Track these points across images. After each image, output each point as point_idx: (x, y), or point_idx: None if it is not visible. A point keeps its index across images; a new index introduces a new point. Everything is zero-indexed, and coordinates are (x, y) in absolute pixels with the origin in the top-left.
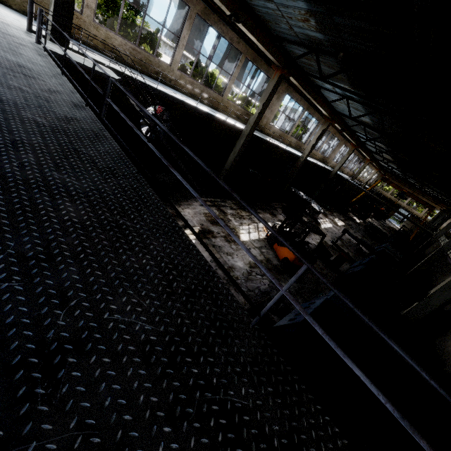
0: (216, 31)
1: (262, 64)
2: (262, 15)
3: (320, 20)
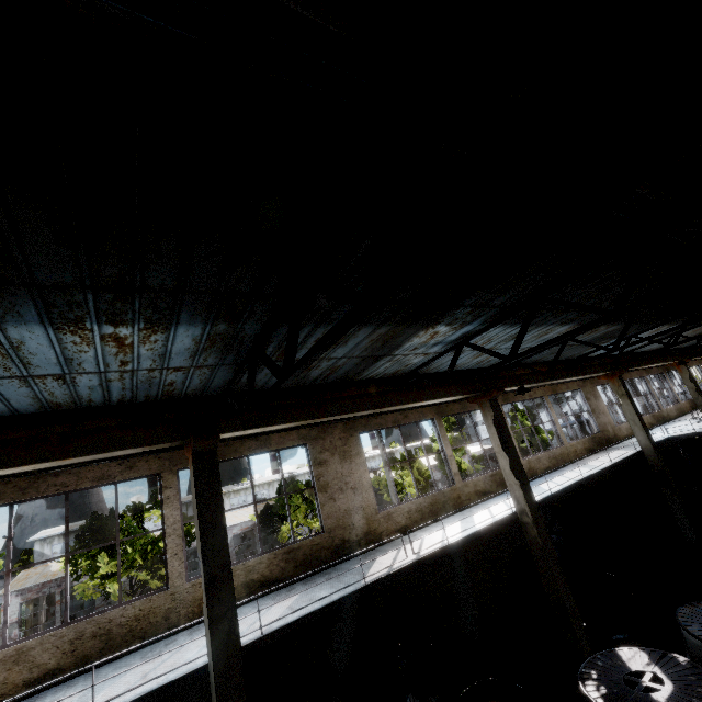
0: (45, 497)
1: (237, 446)
2: (148, 396)
3: (95, 313)
